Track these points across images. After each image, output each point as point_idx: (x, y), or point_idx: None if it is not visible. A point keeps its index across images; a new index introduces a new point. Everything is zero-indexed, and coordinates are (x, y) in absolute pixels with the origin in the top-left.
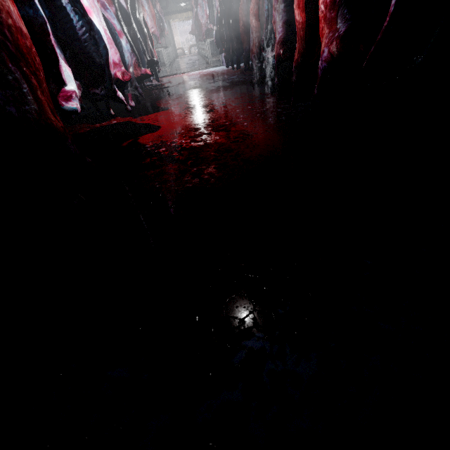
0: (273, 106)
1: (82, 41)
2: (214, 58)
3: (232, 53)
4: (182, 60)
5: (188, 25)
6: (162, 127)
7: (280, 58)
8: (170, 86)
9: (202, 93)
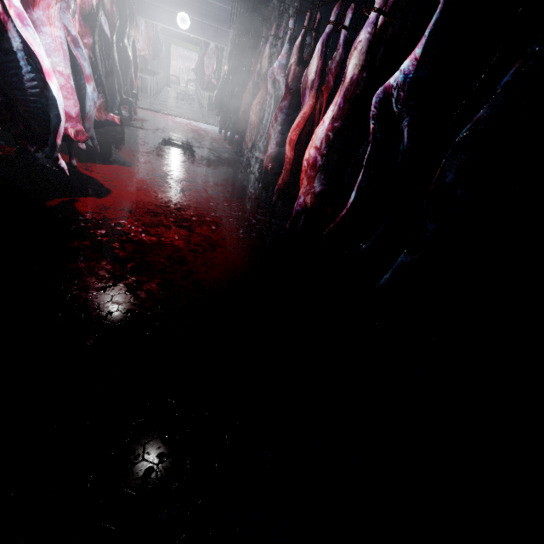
0: (250, 213)
1: (24, 92)
2: (210, 112)
3: (228, 126)
4: (173, 93)
5: (193, 53)
6: (112, 193)
7: (268, 171)
8: (145, 127)
9: (181, 158)
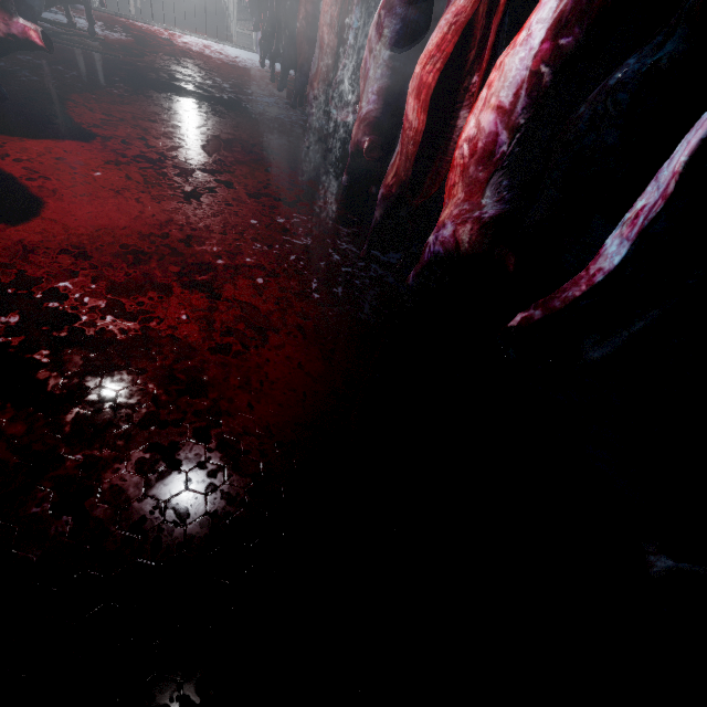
0: (328, 239)
1: None
2: (242, 24)
3: (275, 50)
4: None
5: None
6: (44, 210)
7: (360, 151)
8: (124, 54)
9: (192, 119)
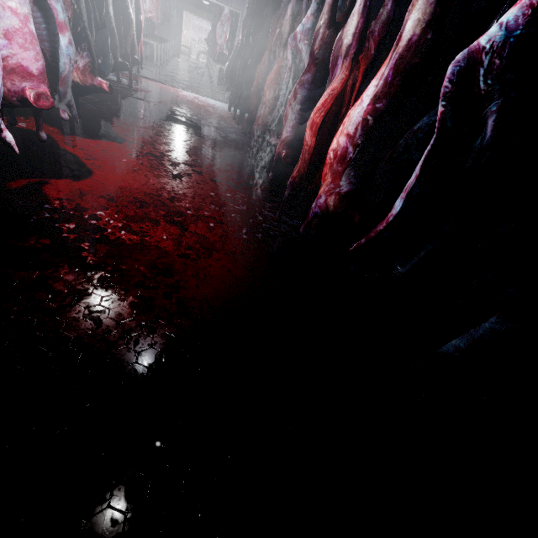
0: (256, 208)
1: None
2: (220, 87)
3: (238, 102)
4: (183, 64)
5: (207, 24)
6: (93, 175)
7: (280, 158)
8: (146, 99)
9: (182, 136)
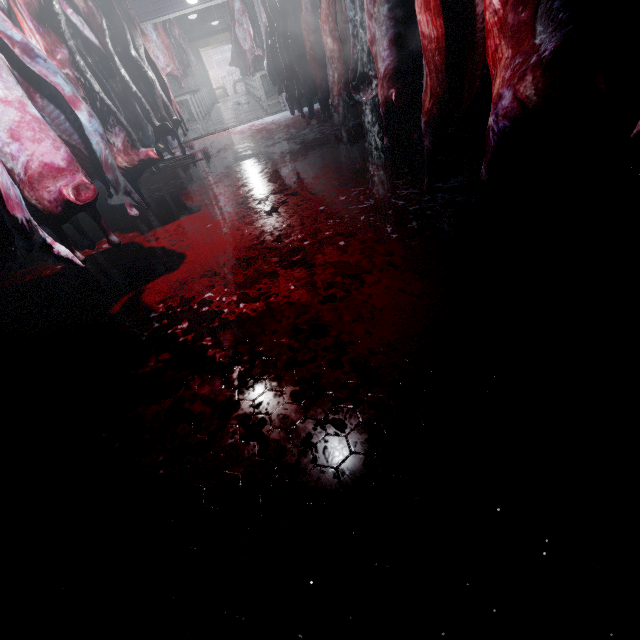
0: (387, 193)
1: None
2: (270, 99)
3: (297, 94)
4: (224, 106)
5: (228, 52)
6: (185, 258)
7: (390, 105)
8: (205, 156)
9: (256, 168)
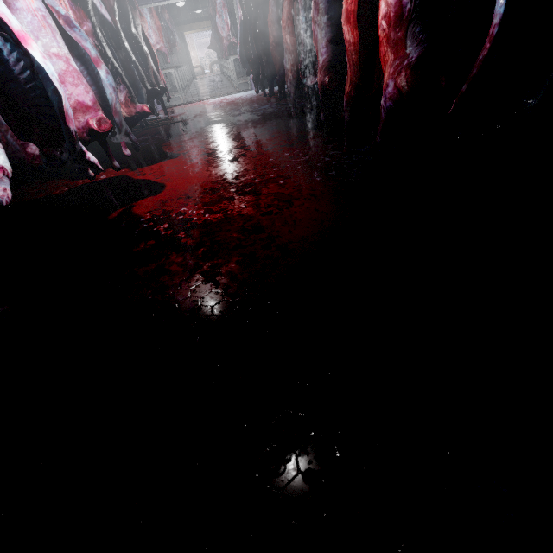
0: (319, 153)
1: (20, 81)
2: (240, 79)
3: (262, 76)
4: (201, 82)
5: (207, 37)
6: (166, 187)
7: (325, 88)
8: (183, 119)
9: (224, 131)
